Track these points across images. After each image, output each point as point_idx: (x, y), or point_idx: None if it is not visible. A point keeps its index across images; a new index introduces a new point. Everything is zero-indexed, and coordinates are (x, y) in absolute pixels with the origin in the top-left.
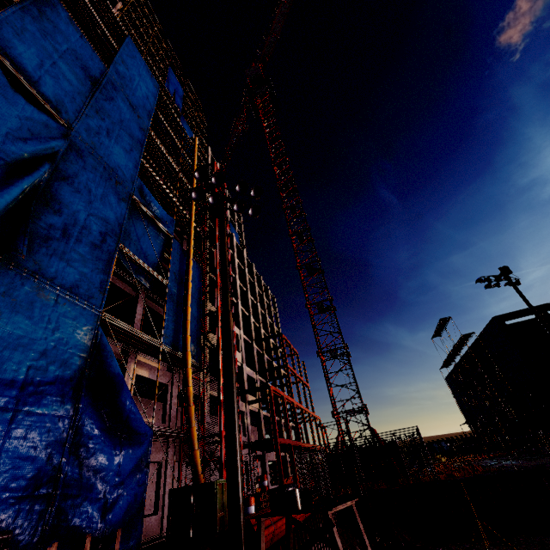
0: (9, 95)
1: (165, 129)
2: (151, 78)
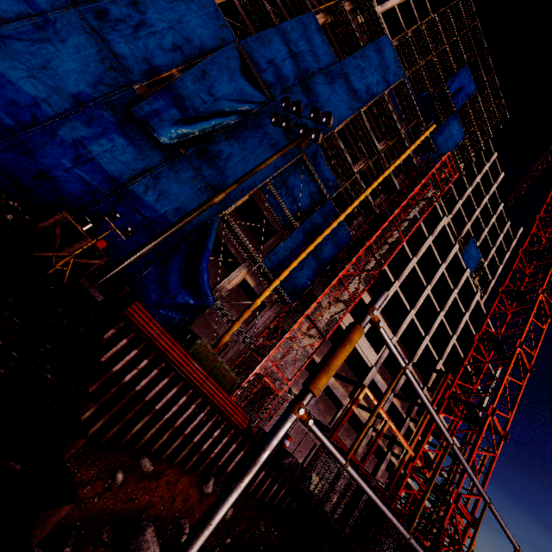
0: (235, 77)
1: (390, 114)
2: (396, 69)
